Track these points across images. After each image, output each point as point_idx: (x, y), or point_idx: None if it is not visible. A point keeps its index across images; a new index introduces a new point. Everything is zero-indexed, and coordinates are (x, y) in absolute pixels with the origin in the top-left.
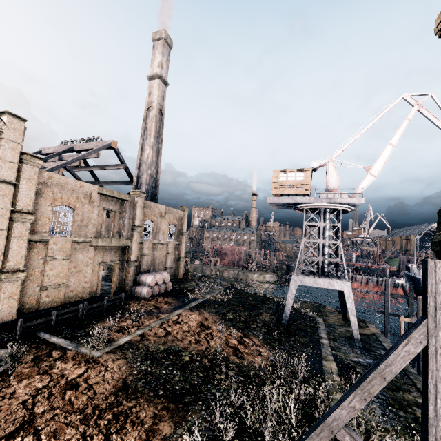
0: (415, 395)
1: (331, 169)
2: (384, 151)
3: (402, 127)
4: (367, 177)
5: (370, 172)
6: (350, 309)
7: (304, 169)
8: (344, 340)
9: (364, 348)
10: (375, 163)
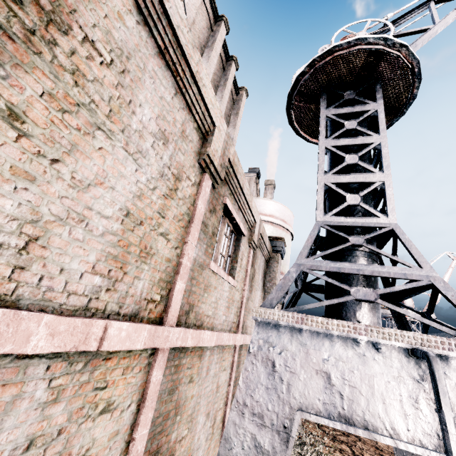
0: None
1: None
2: None
3: (449, 272)
4: None
5: None
6: None
7: None
8: None
9: None
10: None
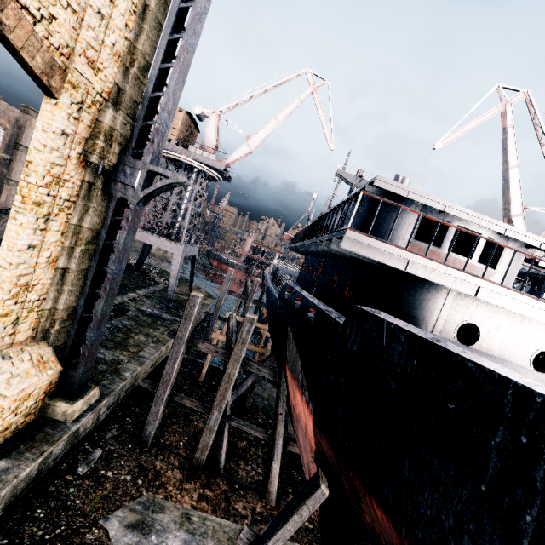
0: (159, 331)
1: (212, 123)
2: (268, 125)
3: (292, 106)
4: (244, 147)
5: (248, 142)
6: (173, 271)
7: (178, 108)
8: (161, 299)
9: (170, 307)
10: (256, 134)
